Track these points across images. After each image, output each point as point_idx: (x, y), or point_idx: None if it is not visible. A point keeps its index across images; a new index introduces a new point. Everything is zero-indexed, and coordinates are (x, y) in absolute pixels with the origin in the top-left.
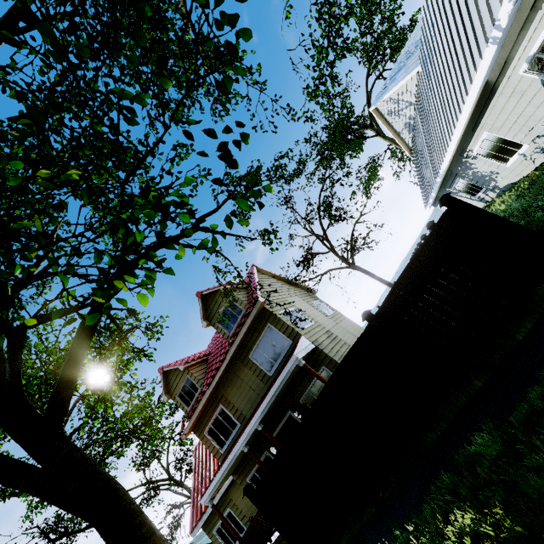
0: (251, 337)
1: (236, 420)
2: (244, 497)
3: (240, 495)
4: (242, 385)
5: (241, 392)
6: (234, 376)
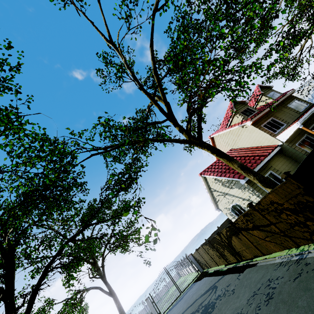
0: (287, 101)
1: (283, 123)
2: (282, 165)
3: (279, 164)
4: (285, 113)
5: (284, 115)
6: (279, 110)
